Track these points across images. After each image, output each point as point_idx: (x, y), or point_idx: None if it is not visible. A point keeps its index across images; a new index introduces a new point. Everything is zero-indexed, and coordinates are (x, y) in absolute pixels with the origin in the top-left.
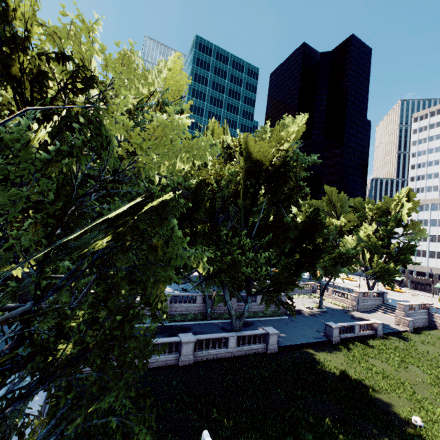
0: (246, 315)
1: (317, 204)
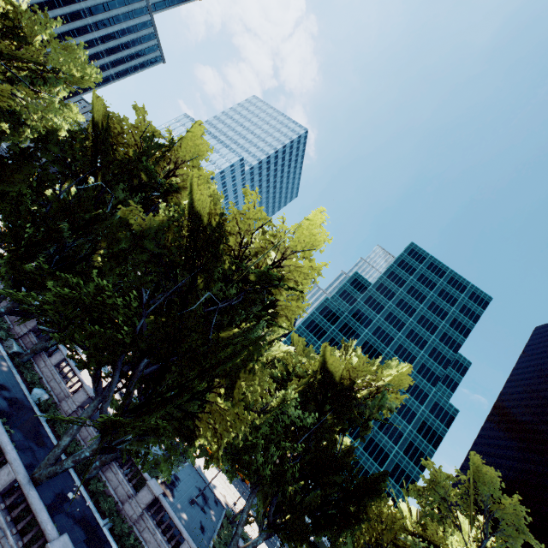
0: (66, 465)
1: (435, 478)
